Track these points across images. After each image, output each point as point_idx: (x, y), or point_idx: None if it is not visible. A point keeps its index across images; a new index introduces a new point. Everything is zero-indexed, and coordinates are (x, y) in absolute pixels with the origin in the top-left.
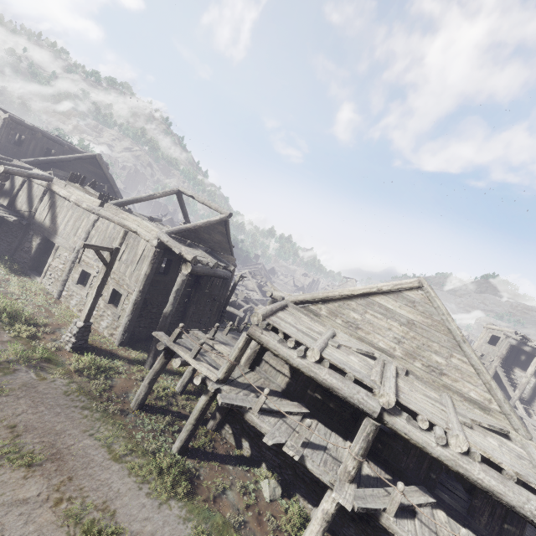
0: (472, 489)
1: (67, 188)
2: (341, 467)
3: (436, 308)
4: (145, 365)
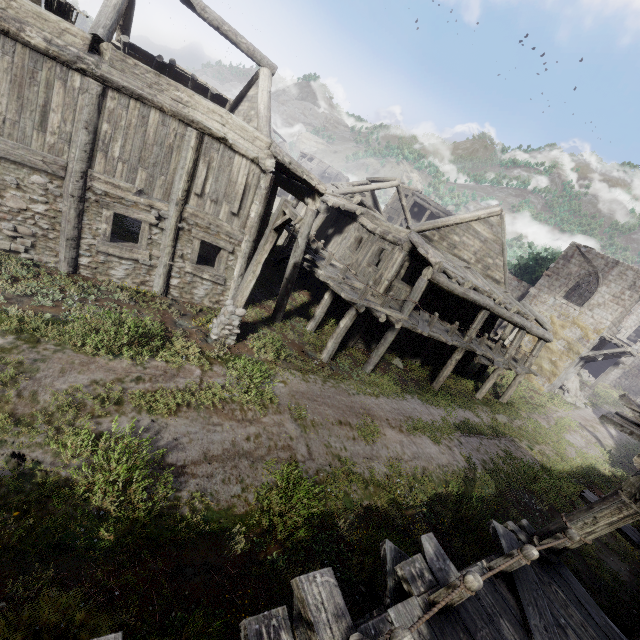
0: None
1: None
2: (467, 338)
3: (502, 229)
4: (276, 321)
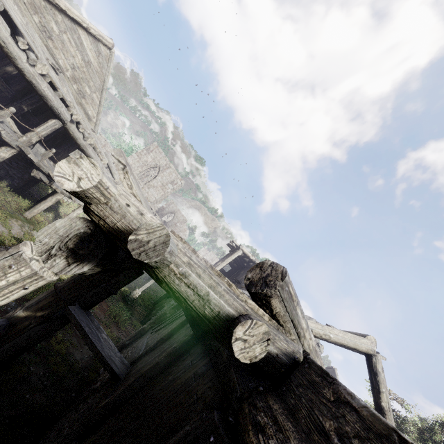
0: None
1: None
2: (25, 139)
3: (108, 67)
4: None
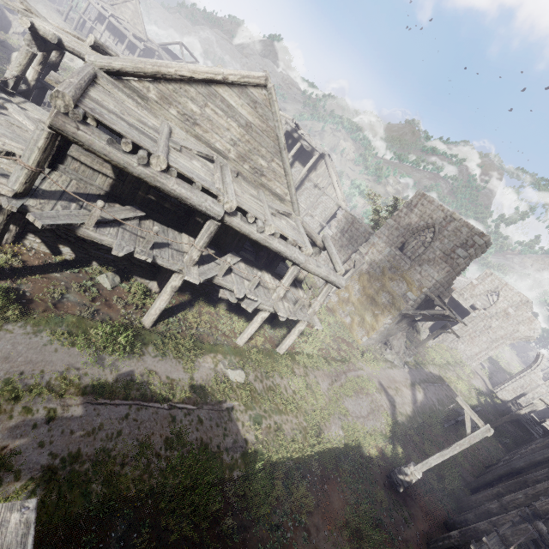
0: (255, 244)
1: None
2: (187, 258)
3: (273, 114)
4: None
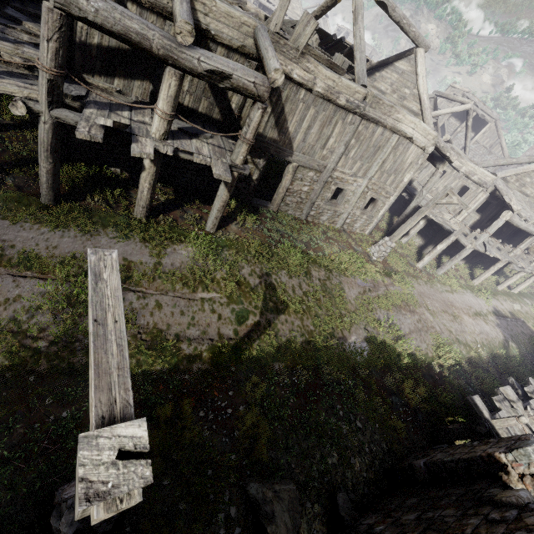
0: None
1: (302, 62)
2: (512, 255)
3: None
4: None
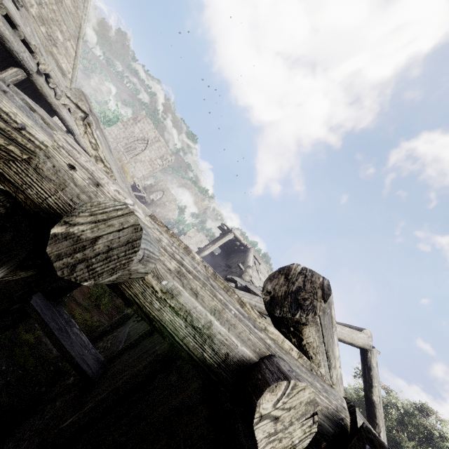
0: None
1: None
2: None
3: (85, 8)
4: None
